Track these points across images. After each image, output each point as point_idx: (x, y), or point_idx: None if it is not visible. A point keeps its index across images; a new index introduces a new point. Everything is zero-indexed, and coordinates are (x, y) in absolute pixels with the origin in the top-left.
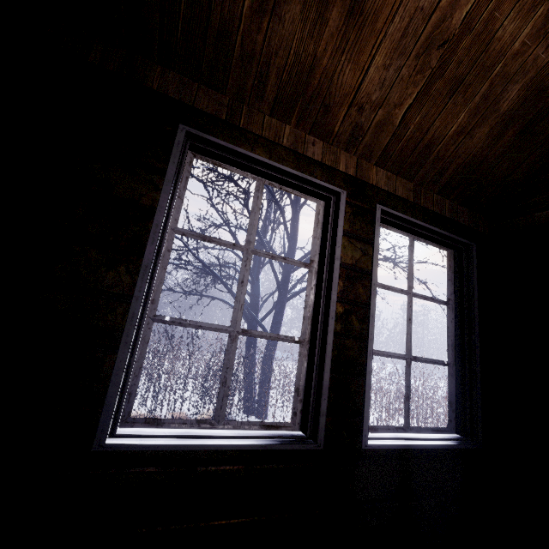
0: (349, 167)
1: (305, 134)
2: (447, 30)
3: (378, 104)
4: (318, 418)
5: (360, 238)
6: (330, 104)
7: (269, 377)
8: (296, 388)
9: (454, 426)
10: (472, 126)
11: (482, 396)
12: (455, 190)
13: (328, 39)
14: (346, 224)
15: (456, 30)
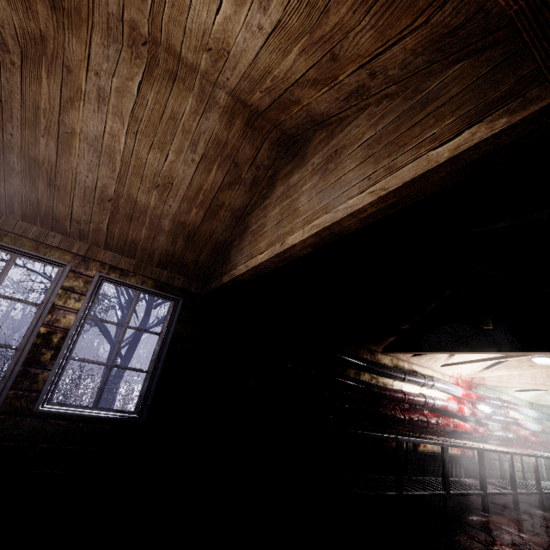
0: (81, 250)
1: (49, 231)
2: (108, 195)
3: (88, 221)
4: (3, 390)
5: (77, 291)
6: (58, 219)
7: (115, 394)
8: (5, 375)
9: (138, 410)
10: (154, 235)
11: (157, 392)
12: (168, 266)
13: (43, 193)
14: (67, 283)
15: (114, 196)
